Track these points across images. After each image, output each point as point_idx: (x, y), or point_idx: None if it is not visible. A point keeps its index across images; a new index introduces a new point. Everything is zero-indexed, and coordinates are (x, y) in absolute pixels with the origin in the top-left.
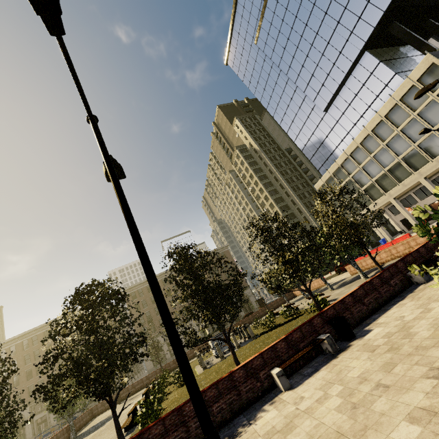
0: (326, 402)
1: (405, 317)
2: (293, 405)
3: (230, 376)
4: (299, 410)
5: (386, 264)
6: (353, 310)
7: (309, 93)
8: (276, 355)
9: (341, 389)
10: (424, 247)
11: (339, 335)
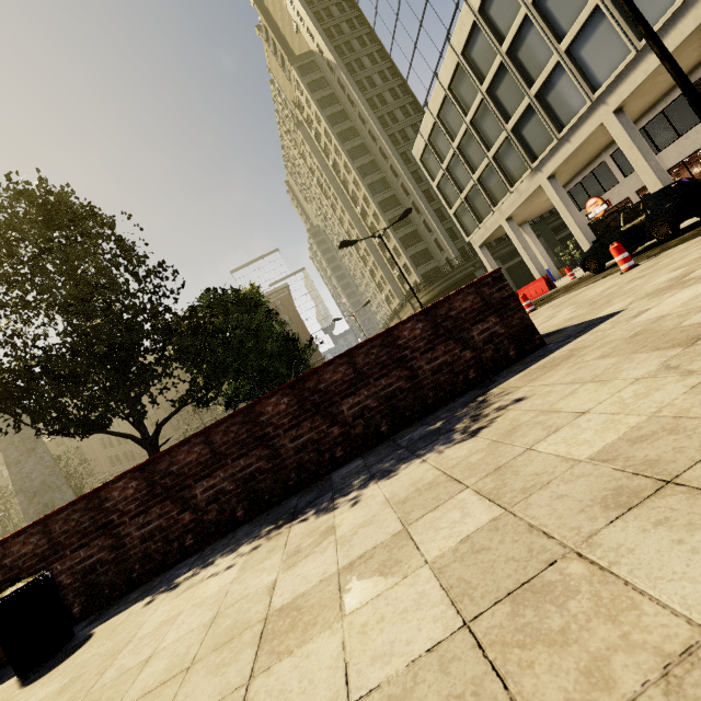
0: None
1: None
2: None
3: None
4: None
5: None
6: None
7: None
8: None
9: None
10: None
11: None
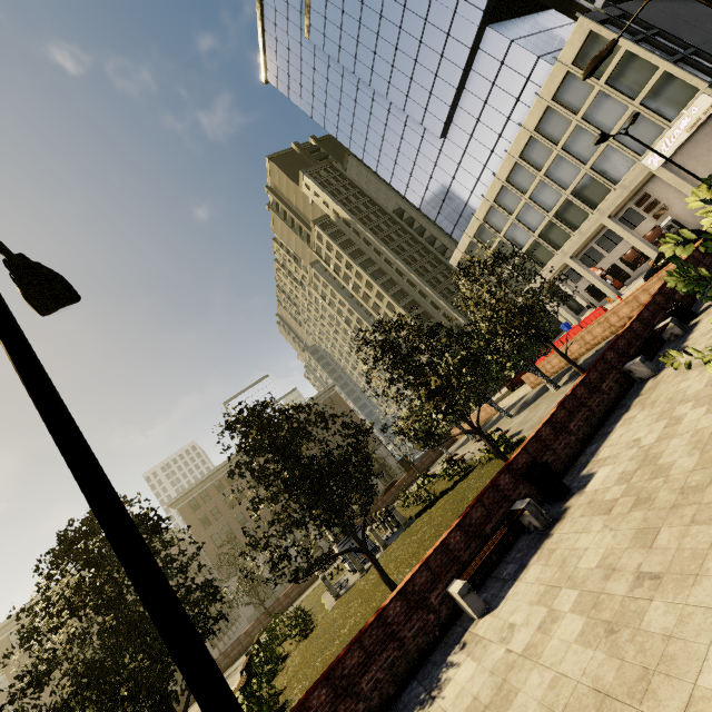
0: (557, 630)
1: (642, 439)
2: (499, 644)
3: (380, 619)
4: (513, 654)
5: (581, 360)
6: (556, 447)
7: (412, 111)
8: (450, 558)
9: (575, 596)
10: (638, 321)
11: (545, 494)
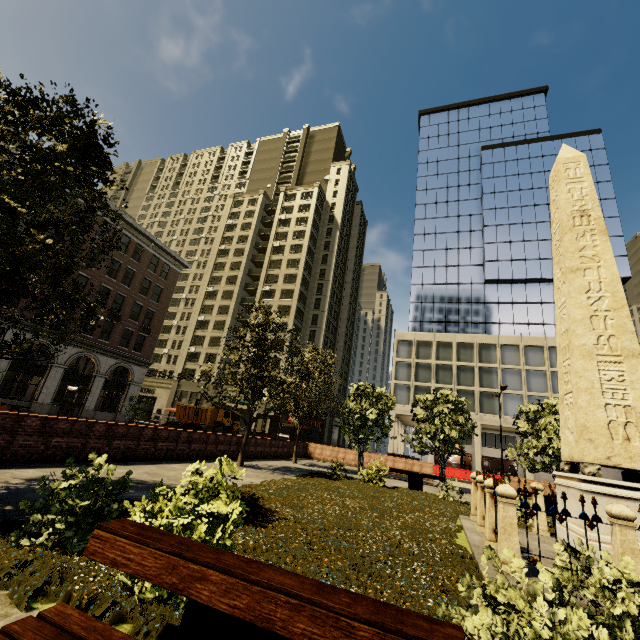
0: None
1: None
2: None
3: None
4: None
5: None
6: None
7: (490, 250)
8: None
9: None
10: None
11: None
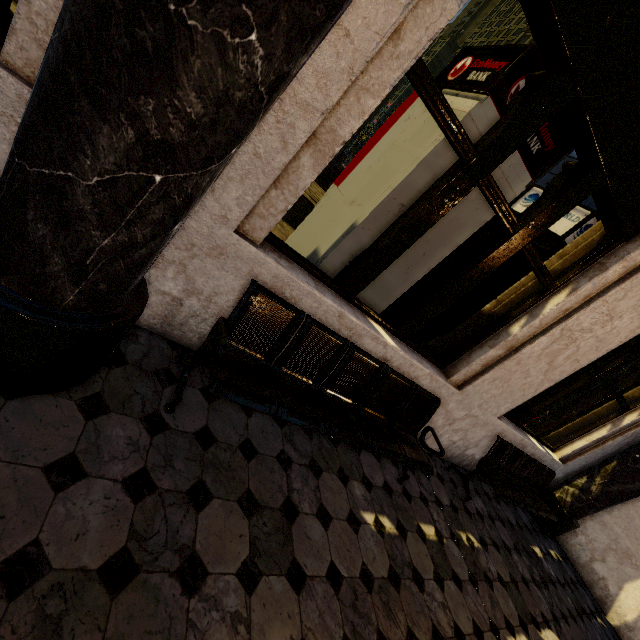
0: None
1: None
2: None
3: None
4: None
5: None
6: None
7: None
8: None
9: None
10: None
11: None
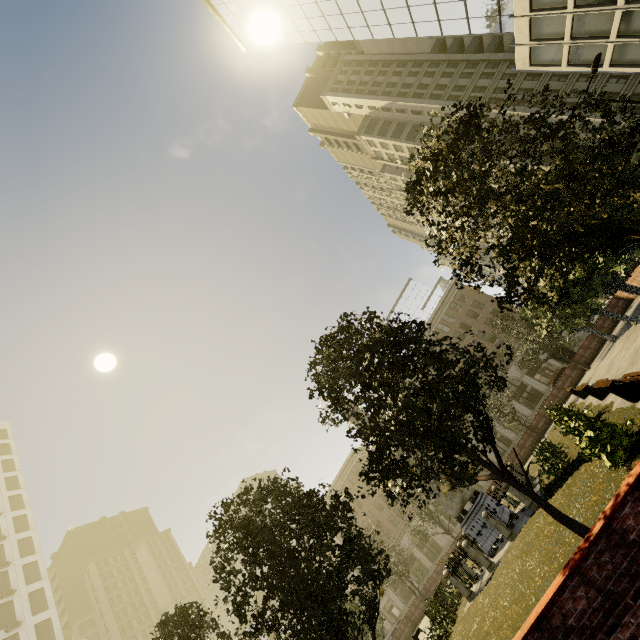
0: None
1: None
2: None
3: None
4: None
5: None
6: None
7: None
8: None
9: None
10: None
11: None
